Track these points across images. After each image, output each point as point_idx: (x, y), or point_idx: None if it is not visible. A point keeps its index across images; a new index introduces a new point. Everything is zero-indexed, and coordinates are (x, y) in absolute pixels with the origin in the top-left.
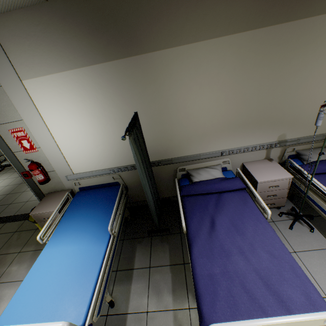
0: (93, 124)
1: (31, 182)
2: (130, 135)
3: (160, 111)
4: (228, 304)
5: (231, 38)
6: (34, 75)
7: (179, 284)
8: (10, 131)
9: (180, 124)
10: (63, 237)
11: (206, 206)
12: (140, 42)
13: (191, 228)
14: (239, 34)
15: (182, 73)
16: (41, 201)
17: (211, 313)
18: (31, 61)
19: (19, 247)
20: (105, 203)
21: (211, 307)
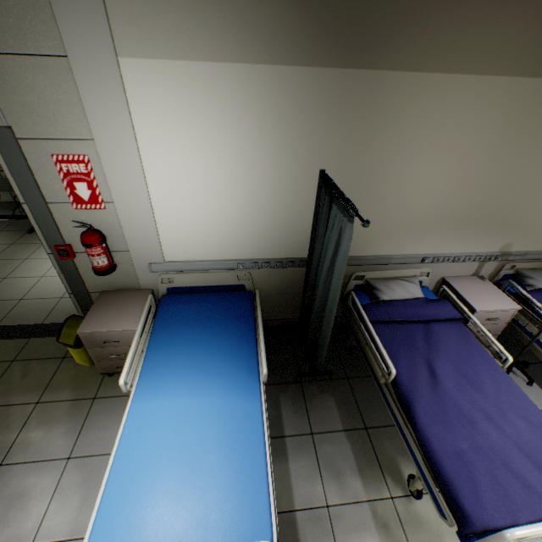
0: (236, 176)
1: (69, 266)
2: (347, 215)
3: (359, 176)
4: (497, 496)
5: (509, 82)
6: (150, 53)
7: (367, 461)
8: (54, 157)
9: (380, 203)
10: (165, 381)
11: (412, 342)
12: (376, 46)
13: (402, 378)
14: (523, 79)
15: (418, 120)
16: (93, 308)
17: (478, 509)
18: (154, 21)
19: (34, 393)
20: (231, 322)
21: (476, 501)
